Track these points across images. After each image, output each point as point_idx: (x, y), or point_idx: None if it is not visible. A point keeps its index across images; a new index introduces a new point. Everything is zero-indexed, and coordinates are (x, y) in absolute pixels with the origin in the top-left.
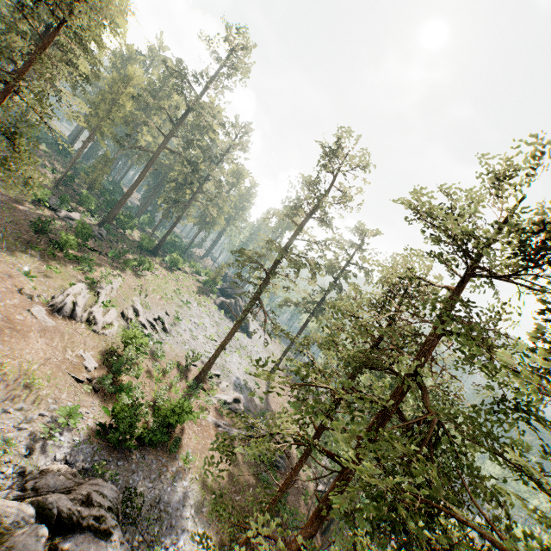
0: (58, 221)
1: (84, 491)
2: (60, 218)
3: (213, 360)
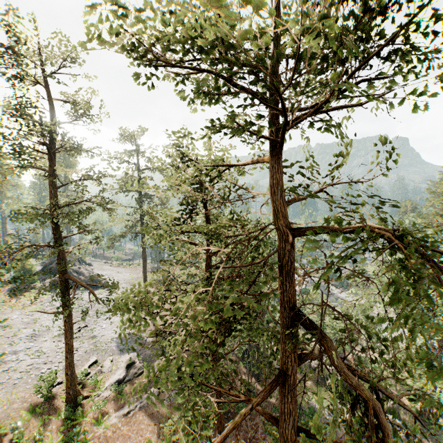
0: None
1: None
2: None
3: (71, 369)
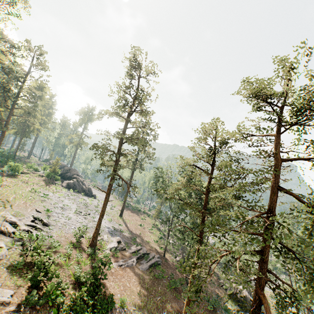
0: None
1: None
2: None
3: (99, 227)
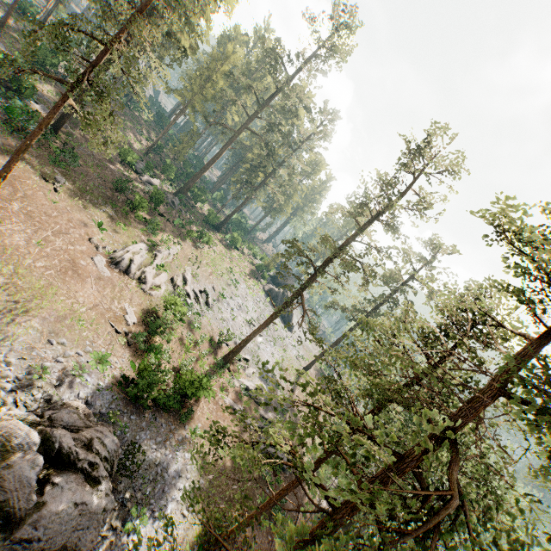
0: (140, 184)
1: (89, 434)
2: (142, 181)
3: (244, 344)
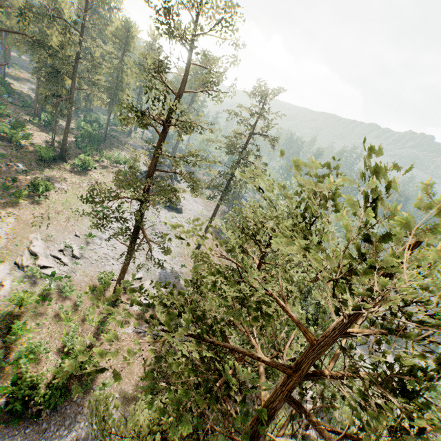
0: None
1: None
2: None
3: (120, 283)
